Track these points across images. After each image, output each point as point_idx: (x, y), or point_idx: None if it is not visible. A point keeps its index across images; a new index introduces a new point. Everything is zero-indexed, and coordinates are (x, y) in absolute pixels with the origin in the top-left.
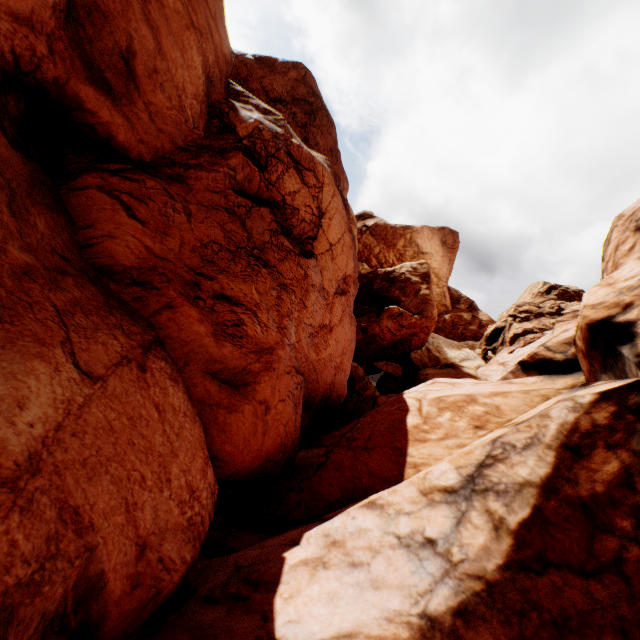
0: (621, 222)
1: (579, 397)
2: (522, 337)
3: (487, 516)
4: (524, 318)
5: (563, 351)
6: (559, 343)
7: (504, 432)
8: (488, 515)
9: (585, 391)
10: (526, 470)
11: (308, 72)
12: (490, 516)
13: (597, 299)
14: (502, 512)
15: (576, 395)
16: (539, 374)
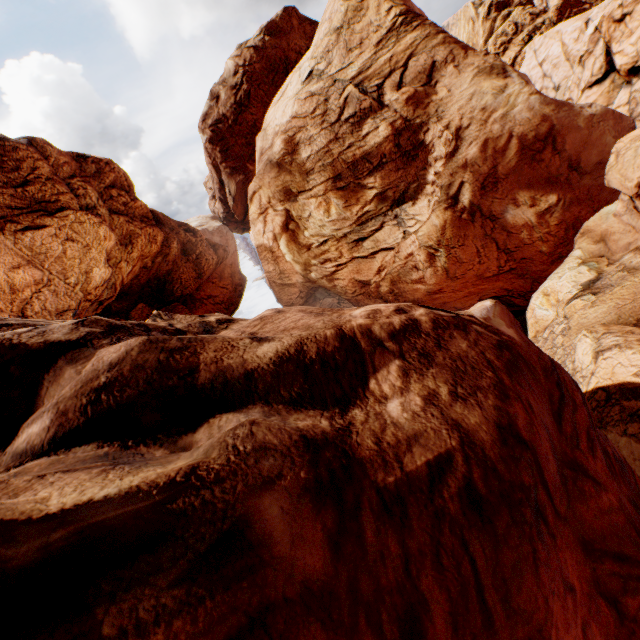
0: (605, 20)
1: (639, 90)
2: (515, 64)
3: (638, 122)
4: (503, 51)
5: (600, 73)
6: (597, 72)
7: (628, 108)
8: (638, 121)
9: (636, 87)
10: (639, 110)
11: (295, 10)
12: (638, 121)
13: (624, 62)
14: (639, 119)
15: (636, 90)
16: (595, 87)
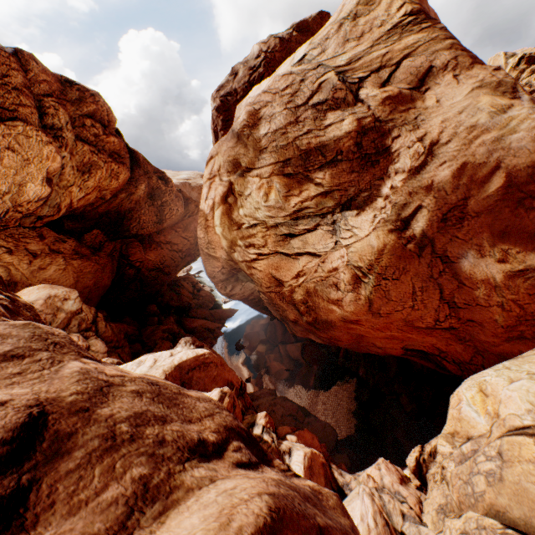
0: None
1: None
2: None
3: None
4: None
5: None
6: None
7: None
8: None
9: None
10: None
11: (329, 15)
12: None
13: None
14: None
15: None
16: None
